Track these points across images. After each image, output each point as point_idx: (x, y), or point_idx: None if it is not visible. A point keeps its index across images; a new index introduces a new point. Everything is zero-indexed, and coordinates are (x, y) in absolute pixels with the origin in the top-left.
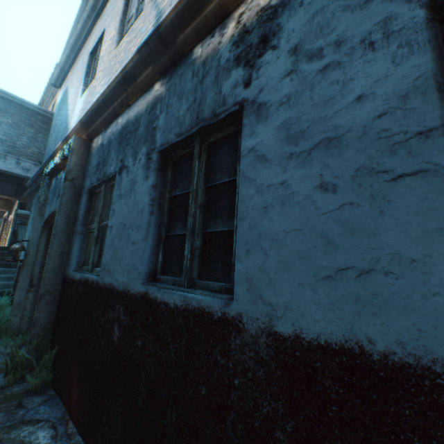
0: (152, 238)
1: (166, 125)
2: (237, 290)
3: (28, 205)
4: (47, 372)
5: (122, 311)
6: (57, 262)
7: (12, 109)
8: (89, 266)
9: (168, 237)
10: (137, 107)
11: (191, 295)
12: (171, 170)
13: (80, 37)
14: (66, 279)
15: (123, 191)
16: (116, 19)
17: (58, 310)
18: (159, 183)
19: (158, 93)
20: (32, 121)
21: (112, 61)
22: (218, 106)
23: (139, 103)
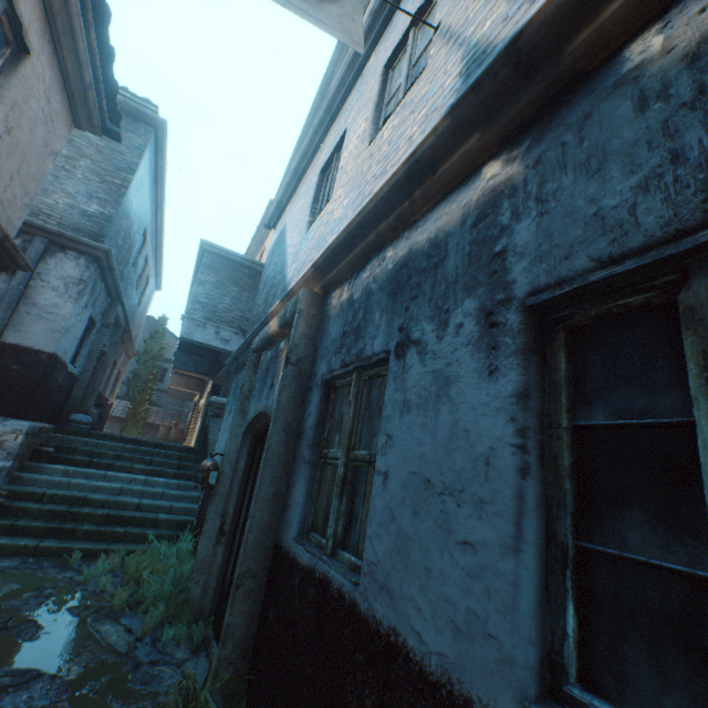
0: (534, 547)
1: (546, 242)
2: None
3: (223, 388)
4: None
5: None
6: (266, 513)
7: (217, 265)
8: (328, 541)
9: (586, 552)
10: (431, 221)
11: None
12: (563, 351)
13: (306, 155)
14: (279, 550)
15: (411, 396)
16: (367, 106)
17: (263, 612)
18: (533, 387)
19: (497, 180)
20: (237, 277)
21: (363, 165)
22: None
23: (437, 214)
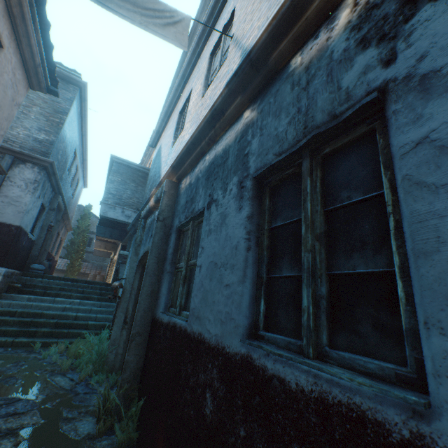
0: (251, 280)
1: (261, 148)
2: (447, 392)
3: (128, 247)
4: (133, 427)
5: (215, 374)
6: (147, 302)
7: (122, 170)
8: (177, 308)
9: (271, 279)
10: (224, 140)
11: (325, 376)
12: (268, 197)
13: (171, 103)
14: (154, 320)
15: (212, 226)
16: (202, 76)
17: (146, 354)
18: (255, 213)
19: (248, 119)
20: (134, 177)
21: (199, 110)
22: (338, 104)
23: (226, 136)
